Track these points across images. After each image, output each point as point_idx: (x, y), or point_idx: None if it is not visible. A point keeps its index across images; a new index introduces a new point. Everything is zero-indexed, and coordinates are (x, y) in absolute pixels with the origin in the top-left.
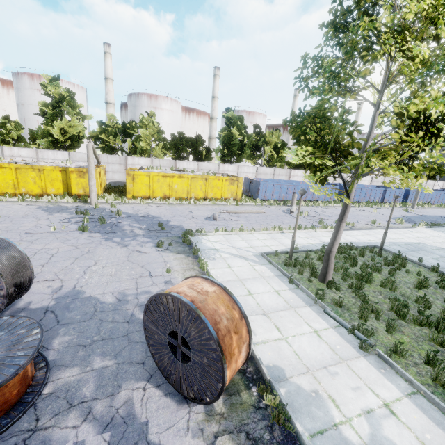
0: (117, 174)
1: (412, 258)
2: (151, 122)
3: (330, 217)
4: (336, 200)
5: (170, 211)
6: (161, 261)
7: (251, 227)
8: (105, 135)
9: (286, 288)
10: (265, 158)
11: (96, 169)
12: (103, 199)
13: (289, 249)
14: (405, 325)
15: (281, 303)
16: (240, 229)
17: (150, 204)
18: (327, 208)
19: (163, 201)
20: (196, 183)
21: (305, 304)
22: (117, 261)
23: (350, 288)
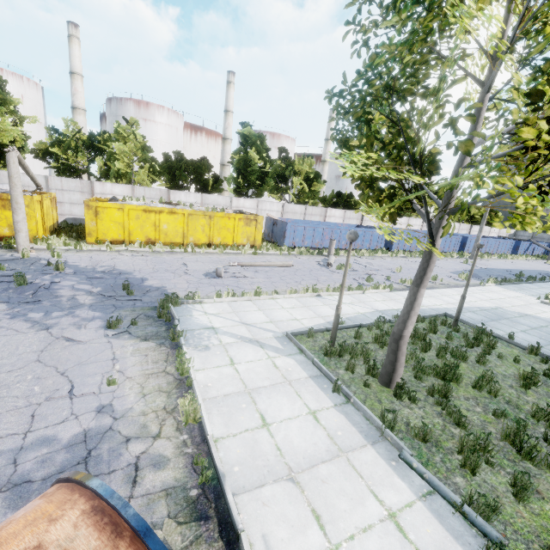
0: (77, 207)
1: (497, 332)
2: (132, 133)
3: (380, 271)
4: (383, 249)
5: (152, 262)
6: (106, 359)
7: (273, 288)
8: (60, 148)
9: (329, 405)
10: (293, 193)
11: (33, 196)
12: (46, 243)
13: (329, 324)
14: (537, 474)
15: (321, 442)
16: (256, 291)
17: (122, 252)
18: (373, 260)
19: (144, 247)
20: (196, 222)
21: (365, 441)
22: (13, 362)
23: (431, 396)
